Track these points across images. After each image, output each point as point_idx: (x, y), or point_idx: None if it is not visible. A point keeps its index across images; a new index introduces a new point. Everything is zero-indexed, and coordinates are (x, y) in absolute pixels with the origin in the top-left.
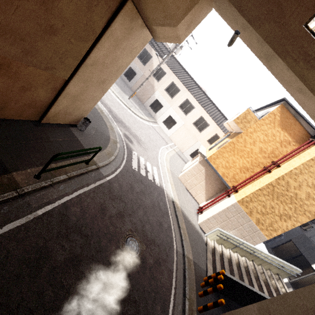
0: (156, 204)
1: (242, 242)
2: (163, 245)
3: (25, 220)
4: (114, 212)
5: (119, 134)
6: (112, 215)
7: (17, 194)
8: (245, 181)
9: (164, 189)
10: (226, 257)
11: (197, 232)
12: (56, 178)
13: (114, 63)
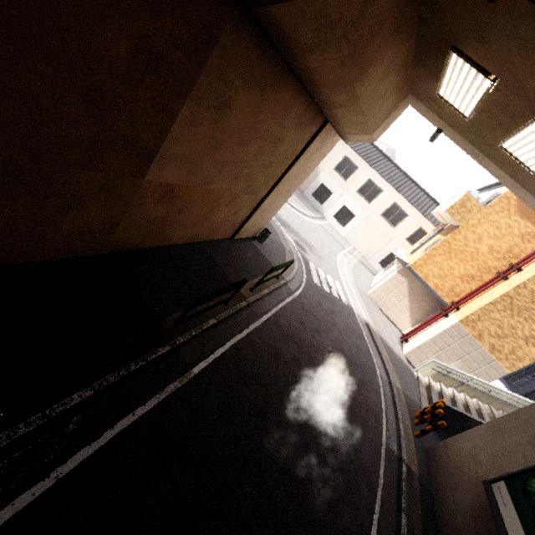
0: (348, 324)
1: (471, 377)
2: (365, 368)
3: (257, 324)
4: (311, 327)
5: (290, 241)
6: (311, 330)
7: (247, 304)
8: (470, 294)
9: (353, 309)
10: (448, 396)
11: (403, 363)
12: (263, 292)
13: (303, 172)
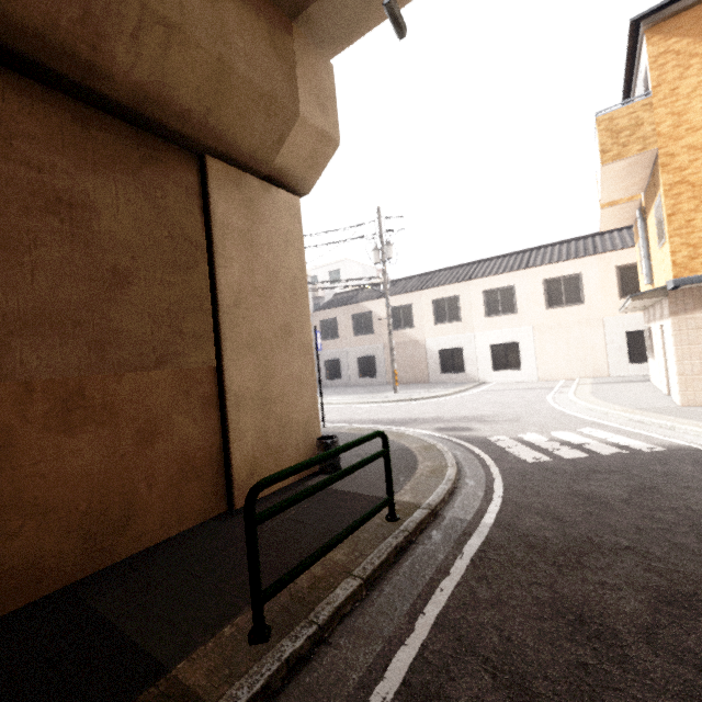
0: None
1: None
2: None
3: None
4: (635, 605)
5: (424, 435)
6: (643, 622)
7: None
8: None
9: (691, 447)
10: None
11: None
12: (325, 604)
13: (276, 279)
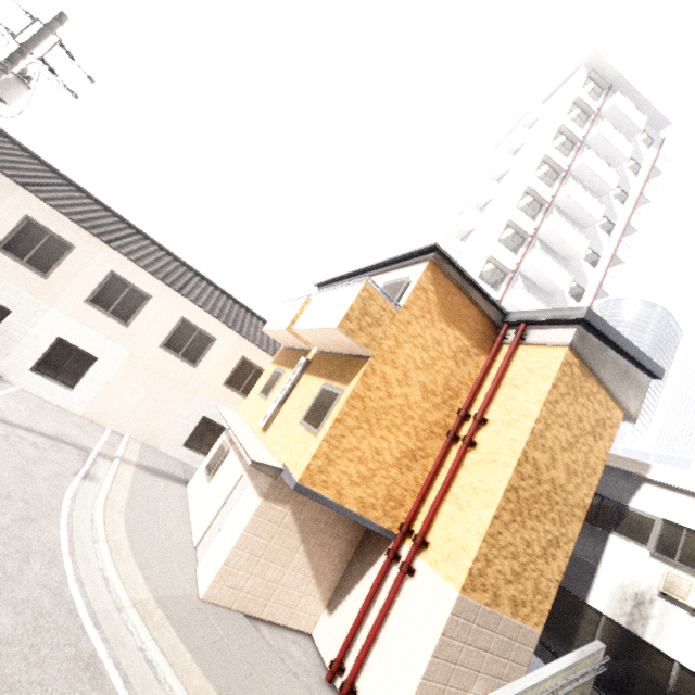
0: None
1: None
2: None
3: None
4: None
5: None
6: None
7: None
8: (425, 493)
9: None
10: None
11: None
12: None
13: None
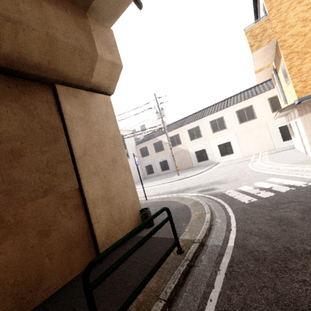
0: None
1: None
2: None
3: None
4: None
5: (193, 196)
6: None
7: None
8: None
9: None
10: None
11: None
12: None
13: (104, 137)
